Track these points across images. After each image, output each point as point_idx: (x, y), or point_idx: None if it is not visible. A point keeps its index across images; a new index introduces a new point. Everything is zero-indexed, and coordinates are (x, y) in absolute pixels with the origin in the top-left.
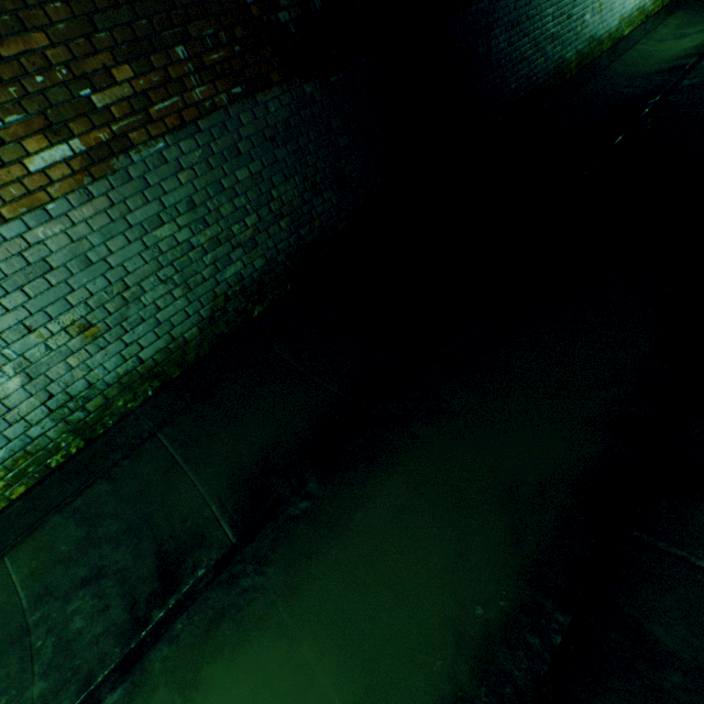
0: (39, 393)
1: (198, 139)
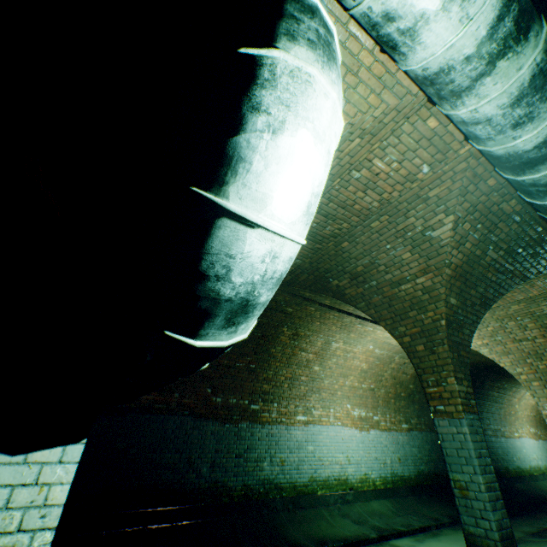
0: (390, 466)
1: (421, 434)
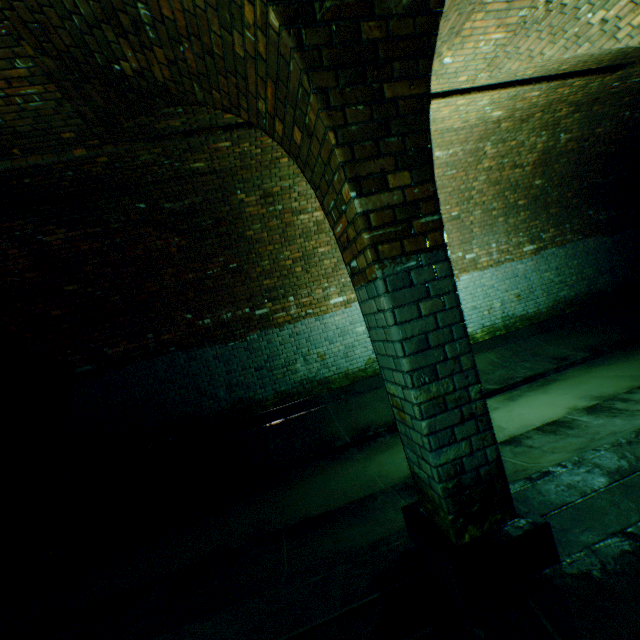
0: (501, 310)
1: (564, 249)
